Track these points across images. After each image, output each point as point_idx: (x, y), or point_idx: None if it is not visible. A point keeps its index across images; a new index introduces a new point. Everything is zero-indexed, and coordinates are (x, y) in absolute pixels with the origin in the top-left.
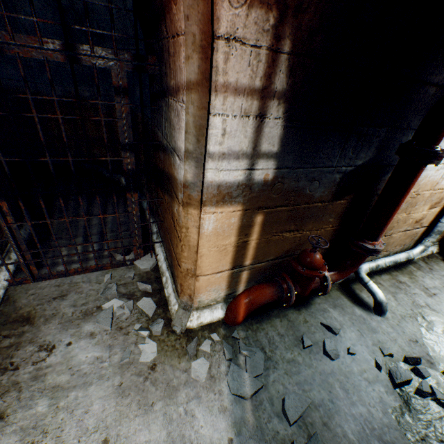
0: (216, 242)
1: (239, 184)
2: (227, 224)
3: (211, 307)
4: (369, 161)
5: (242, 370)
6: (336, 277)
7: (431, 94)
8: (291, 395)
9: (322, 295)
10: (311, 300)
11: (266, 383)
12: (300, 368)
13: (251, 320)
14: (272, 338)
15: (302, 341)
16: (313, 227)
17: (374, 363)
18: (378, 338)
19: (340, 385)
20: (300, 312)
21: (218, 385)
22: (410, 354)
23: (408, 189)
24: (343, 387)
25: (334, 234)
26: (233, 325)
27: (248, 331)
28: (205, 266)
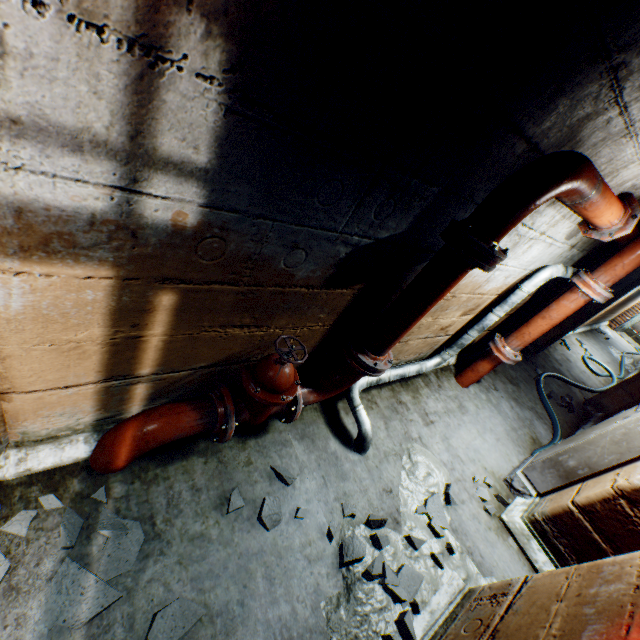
0: (44, 334)
1: (97, 218)
2: (73, 301)
3: (59, 441)
4: (401, 237)
5: (86, 570)
6: (315, 396)
7: (517, 153)
8: (171, 609)
9: (286, 422)
10: (270, 426)
11: (134, 586)
12: (210, 548)
13: (149, 461)
14: (178, 495)
15: (230, 501)
16: (290, 323)
17: (327, 530)
18: (345, 489)
19: (266, 572)
20: (245, 446)
21: (20, 606)
22: (377, 512)
23: (442, 294)
24: (269, 575)
25: (326, 335)
26: (106, 472)
27: (133, 485)
28: (21, 376)
